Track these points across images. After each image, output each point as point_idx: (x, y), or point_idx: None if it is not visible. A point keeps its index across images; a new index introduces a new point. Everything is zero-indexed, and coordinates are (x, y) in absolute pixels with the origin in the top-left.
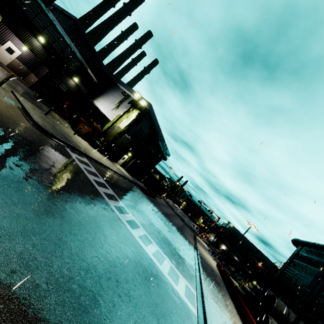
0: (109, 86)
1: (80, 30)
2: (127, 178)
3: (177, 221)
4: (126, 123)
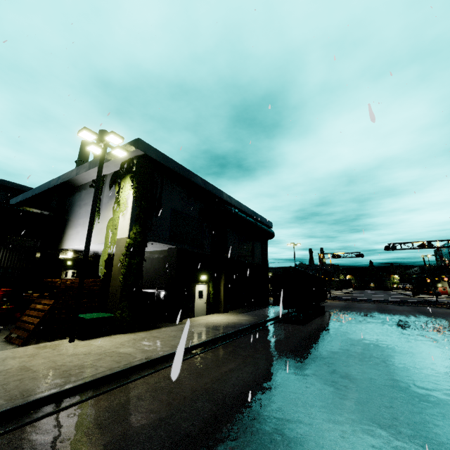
0: (69, 201)
1: (14, 188)
2: (235, 331)
3: (407, 315)
4: (125, 219)
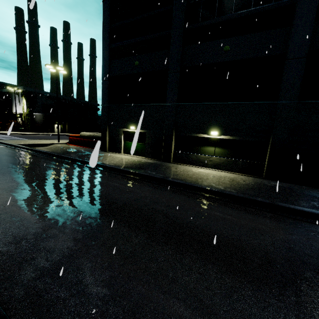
0: (11, 97)
1: None
2: (56, 134)
3: None
4: (25, 107)
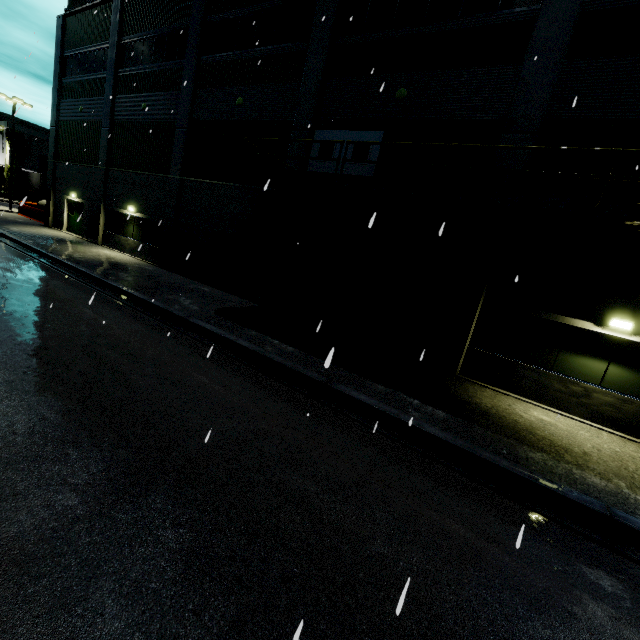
0: None
1: None
2: None
3: None
4: (8, 157)
